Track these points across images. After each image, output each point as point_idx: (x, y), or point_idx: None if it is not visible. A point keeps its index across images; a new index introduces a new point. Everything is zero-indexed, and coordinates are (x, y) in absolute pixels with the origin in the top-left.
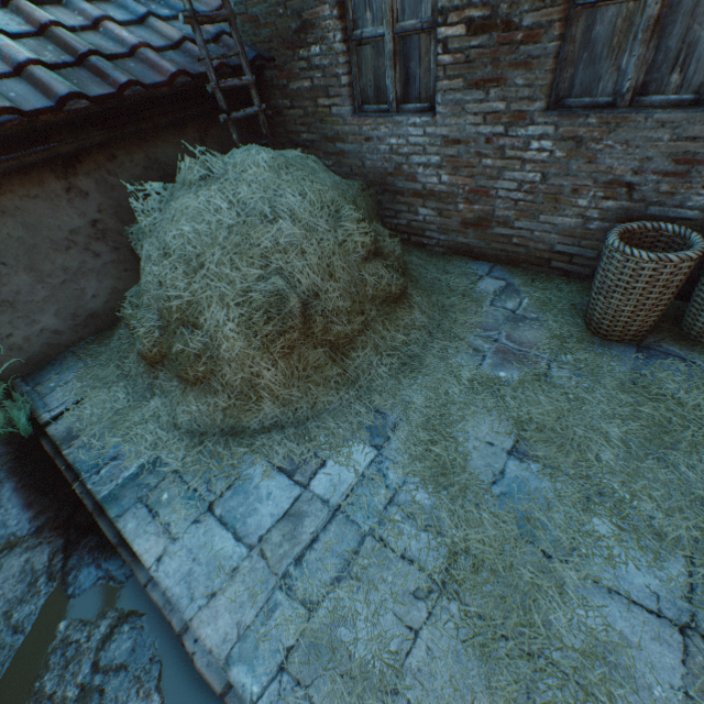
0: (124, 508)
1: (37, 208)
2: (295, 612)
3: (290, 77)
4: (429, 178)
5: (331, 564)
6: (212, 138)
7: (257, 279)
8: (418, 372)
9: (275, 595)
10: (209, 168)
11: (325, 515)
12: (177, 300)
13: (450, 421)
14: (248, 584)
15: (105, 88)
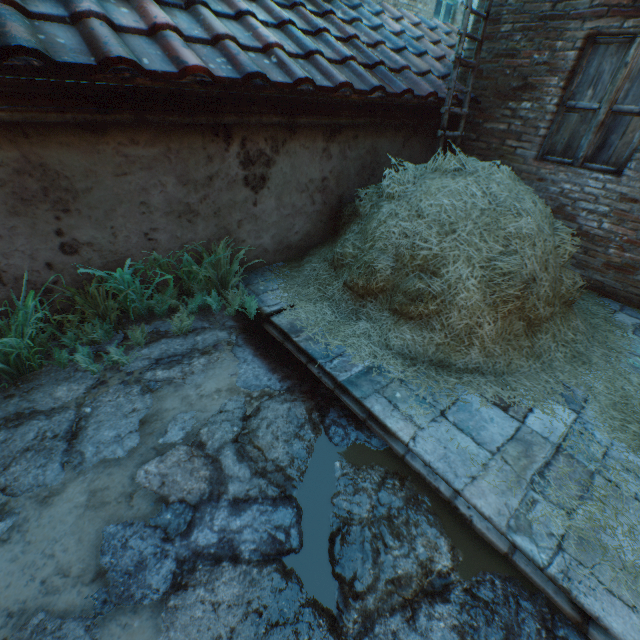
0: (366, 394)
1: (303, 156)
2: (553, 510)
3: (488, 119)
4: (589, 222)
5: (573, 485)
6: (409, 145)
7: (499, 254)
8: (589, 366)
9: (530, 493)
10: (462, 164)
11: (549, 448)
12: (425, 251)
13: (635, 410)
14: (501, 479)
15: (392, 89)
